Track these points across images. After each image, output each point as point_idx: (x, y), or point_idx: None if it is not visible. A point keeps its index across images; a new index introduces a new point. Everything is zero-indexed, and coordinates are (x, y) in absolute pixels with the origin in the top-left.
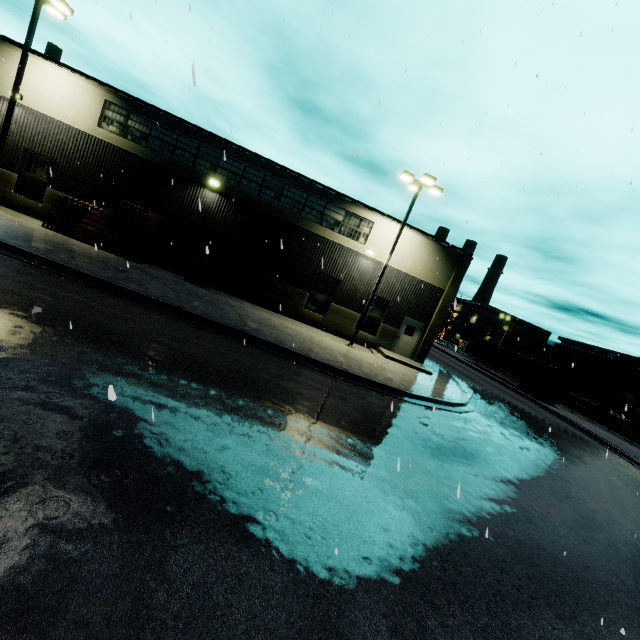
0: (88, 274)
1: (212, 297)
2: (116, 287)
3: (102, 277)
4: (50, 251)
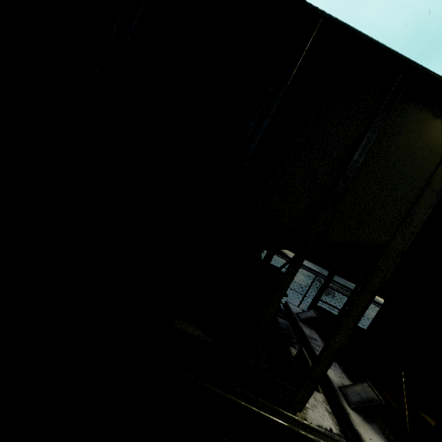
0: (343, 285)
1: (348, 282)
2: (351, 289)
3: (345, 285)
4: (322, 272)
